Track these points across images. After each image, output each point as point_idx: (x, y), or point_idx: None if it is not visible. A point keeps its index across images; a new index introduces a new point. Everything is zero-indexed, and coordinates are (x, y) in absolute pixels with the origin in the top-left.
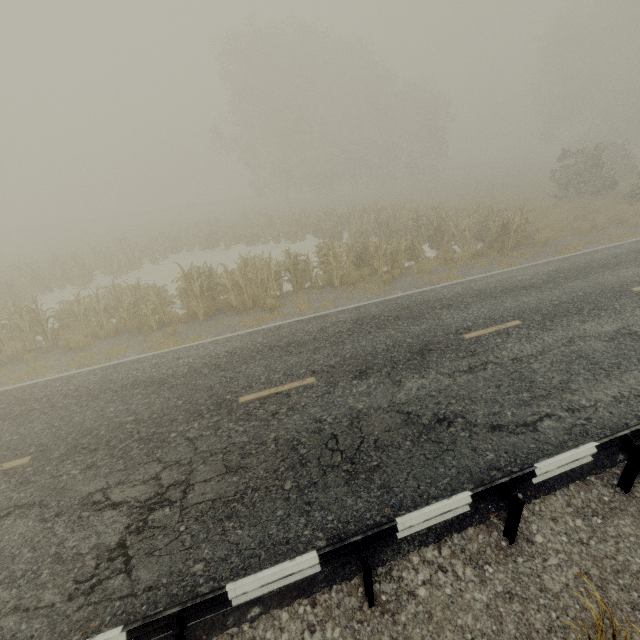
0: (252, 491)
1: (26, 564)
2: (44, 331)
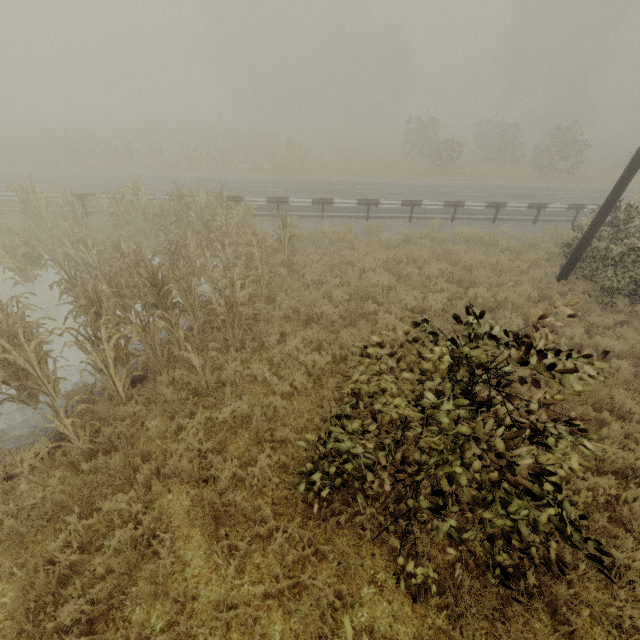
0: None
1: None
2: None
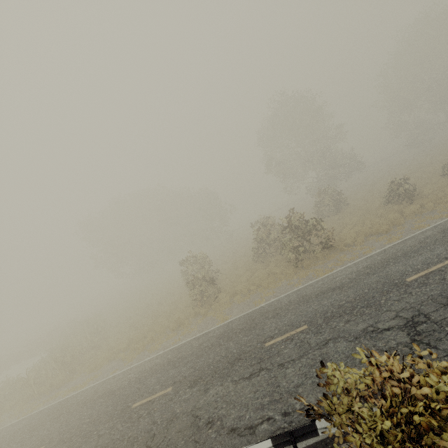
0: None
1: None
2: None
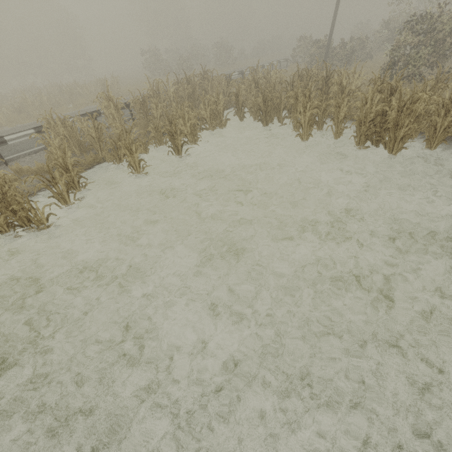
0: None
1: None
2: None
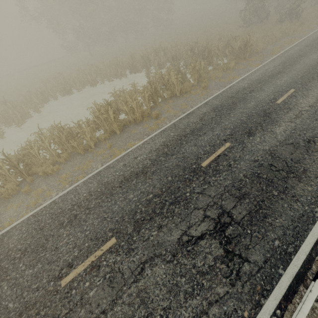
0: (262, 202)
1: (188, 284)
2: (19, 171)
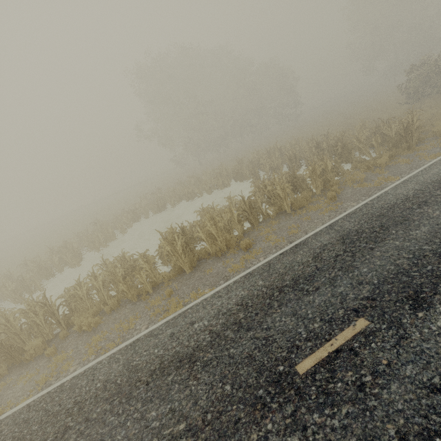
0: None
1: None
2: (57, 320)
